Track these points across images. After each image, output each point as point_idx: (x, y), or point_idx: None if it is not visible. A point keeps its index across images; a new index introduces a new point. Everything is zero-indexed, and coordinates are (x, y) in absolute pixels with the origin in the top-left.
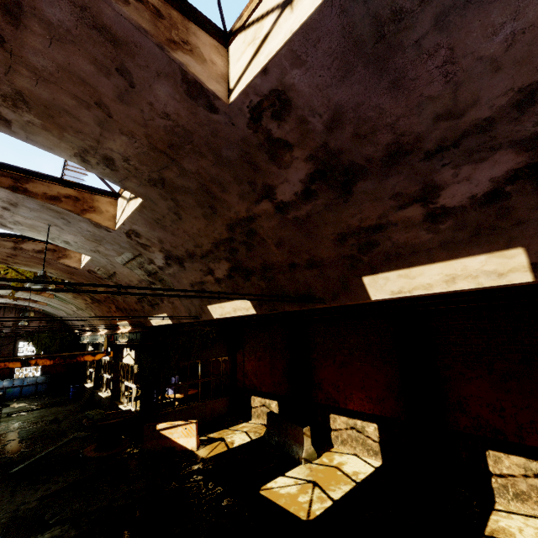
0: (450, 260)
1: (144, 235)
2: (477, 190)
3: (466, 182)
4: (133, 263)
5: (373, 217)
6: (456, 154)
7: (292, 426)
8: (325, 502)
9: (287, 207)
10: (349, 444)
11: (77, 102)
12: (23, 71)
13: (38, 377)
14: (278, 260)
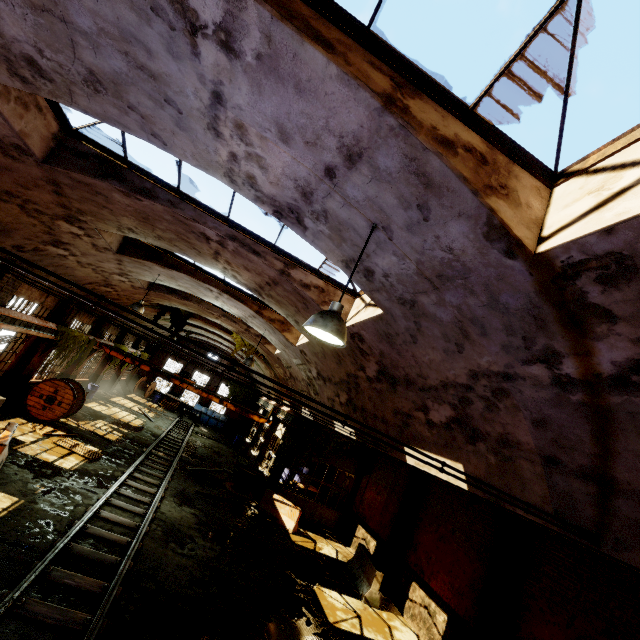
0: (437, 455)
1: (308, 356)
2: (442, 419)
3: (437, 412)
4: (301, 366)
5: (407, 408)
6: (430, 395)
7: (370, 564)
8: (355, 629)
9: (371, 380)
10: (417, 621)
11: (289, 304)
12: (274, 292)
13: (221, 415)
14: (369, 408)
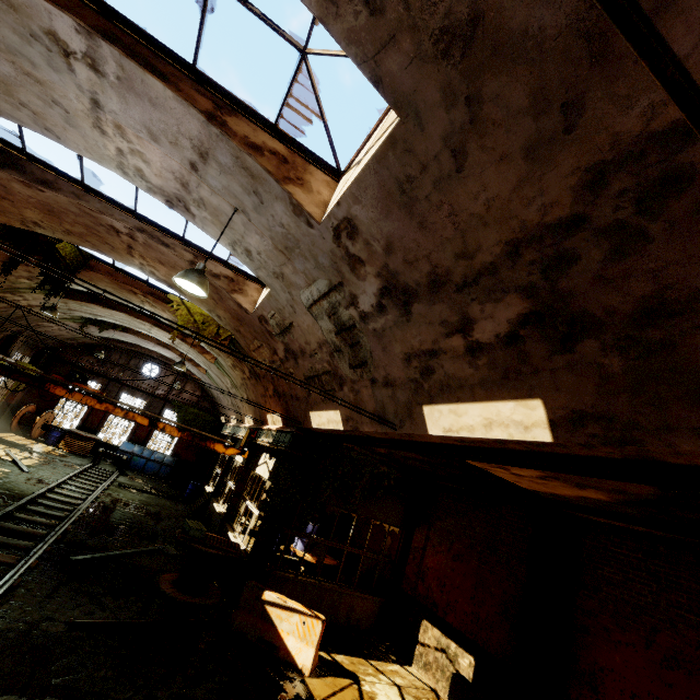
0: None
1: (363, 233)
2: None
3: None
4: (322, 305)
5: None
6: None
7: None
8: None
9: None
10: None
11: None
12: None
13: (166, 456)
14: None
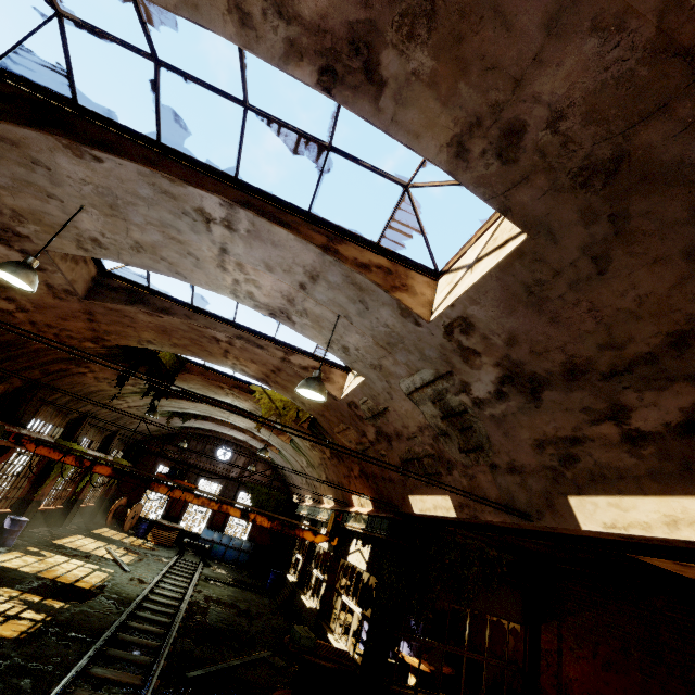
0: None
1: (480, 328)
2: None
3: None
4: (425, 391)
5: None
6: None
7: None
8: None
9: None
10: None
11: None
12: None
13: (244, 542)
14: None
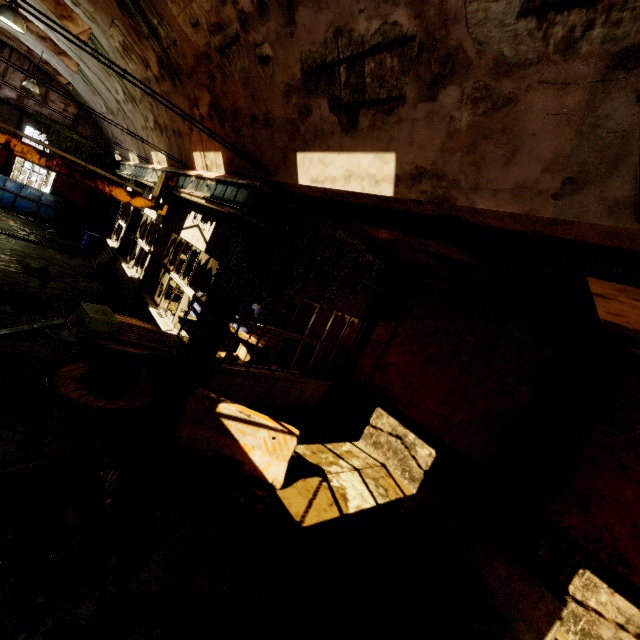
0: None
1: None
2: None
3: None
4: None
5: None
6: None
7: (514, 567)
8: None
9: None
10: None
11: None
12: None
13: (44, 194)
14: None
